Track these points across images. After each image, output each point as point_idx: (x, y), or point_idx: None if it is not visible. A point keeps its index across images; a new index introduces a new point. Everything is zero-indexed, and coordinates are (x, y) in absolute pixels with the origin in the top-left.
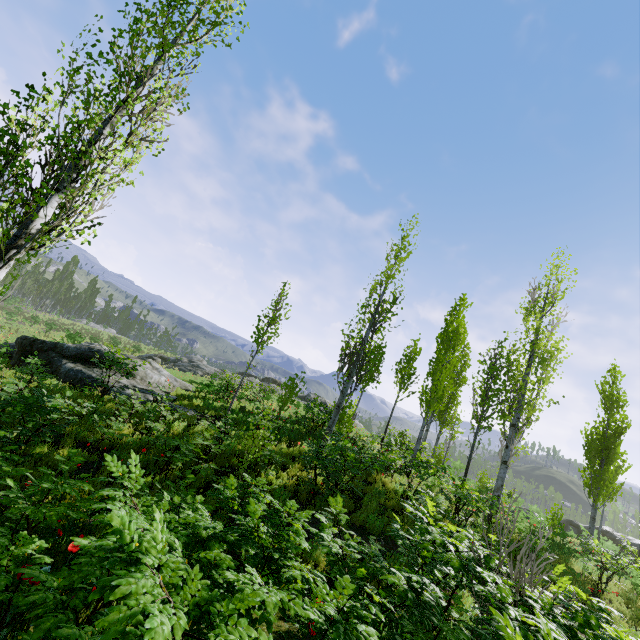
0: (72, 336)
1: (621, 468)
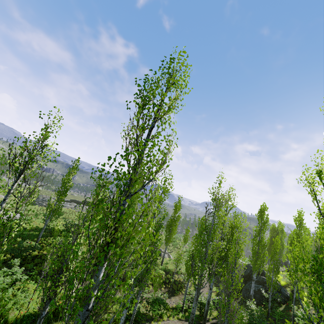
0: None
1: (174, 233)
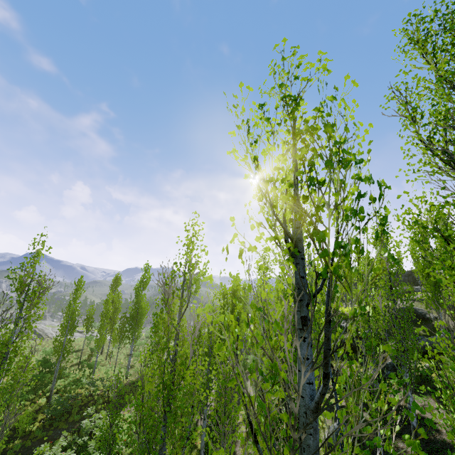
0: None
1: None
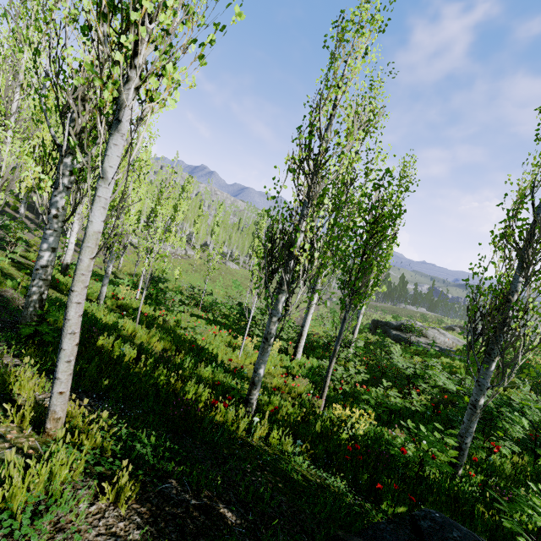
0: (394, 317)
1: None
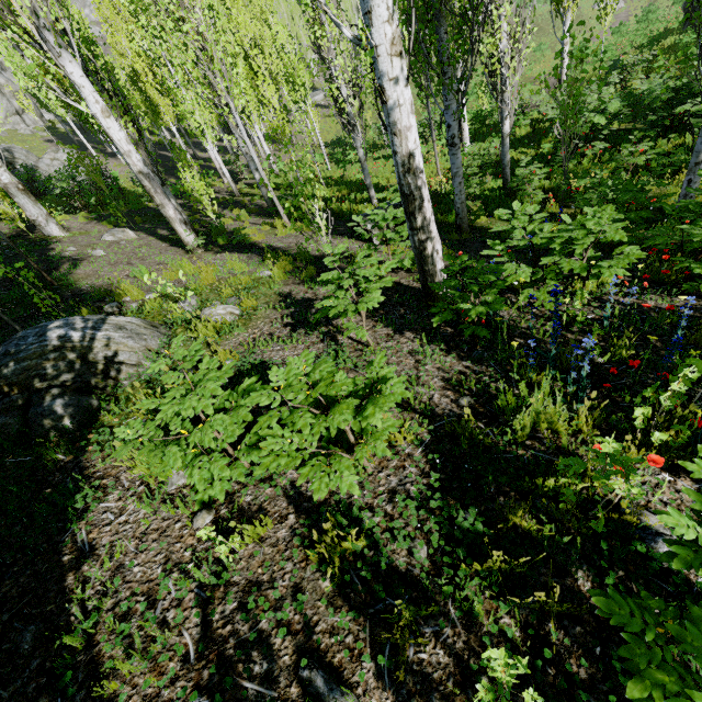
0: None
1: None
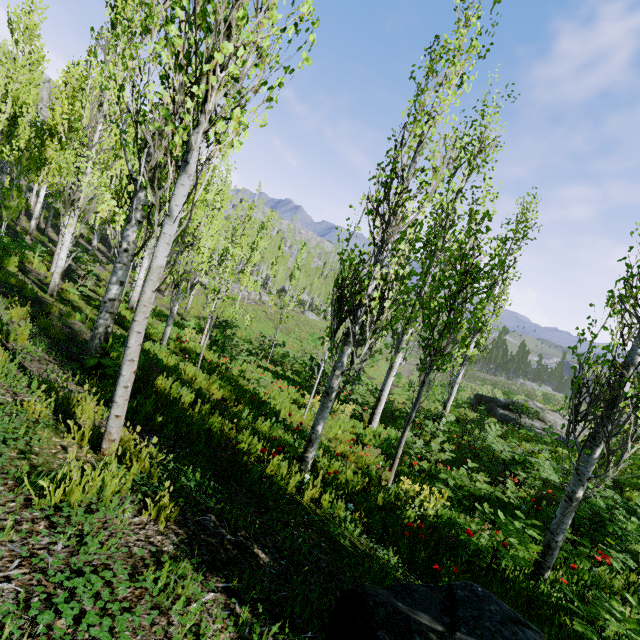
0: (506, 393)
1: None
